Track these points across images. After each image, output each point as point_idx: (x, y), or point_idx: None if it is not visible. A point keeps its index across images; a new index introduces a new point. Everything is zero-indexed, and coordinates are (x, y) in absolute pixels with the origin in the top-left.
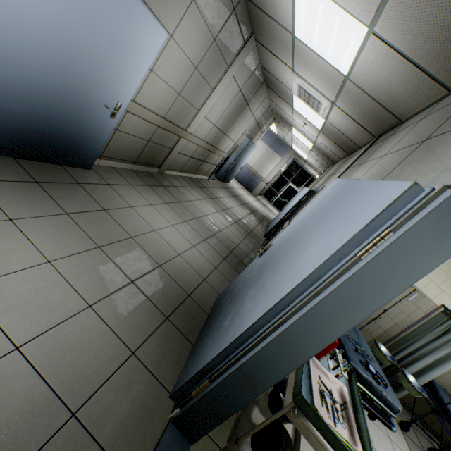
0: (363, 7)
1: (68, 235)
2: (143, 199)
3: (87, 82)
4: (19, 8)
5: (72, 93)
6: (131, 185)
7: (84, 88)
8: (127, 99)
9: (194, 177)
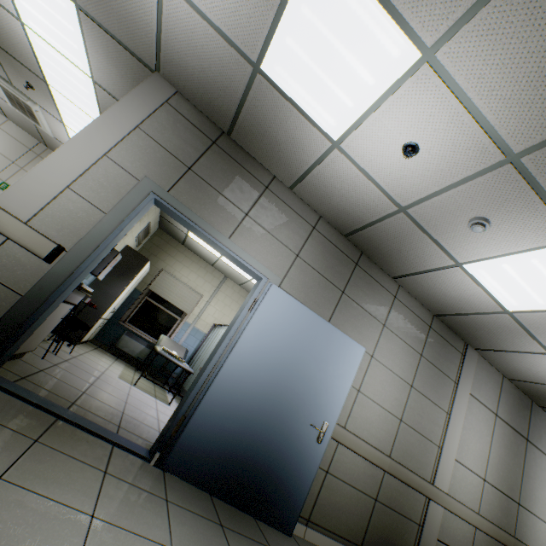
0: (543, 233)
1: None
2: None
3: (294, 398)
4: (254, 345)
5: (280, 410)
6: None
7: (290, 404)
8: (333, 416)
9: None
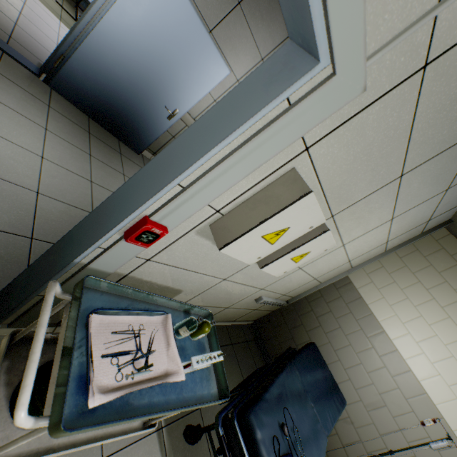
0: None
1: (75, 160)
2: None
3: (157, 83)
4: (128, 20)
5: (144, 87)
6: None
7: (153, 87)
8: (184, 109)
9: None
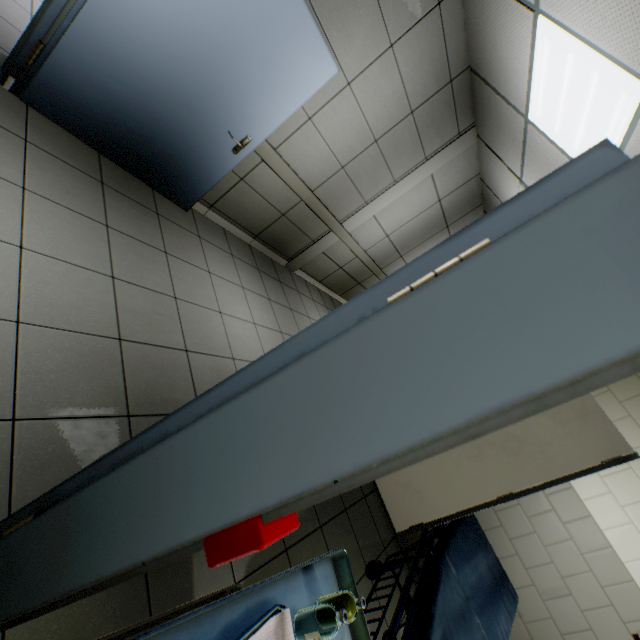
0: (639, 43)
1: (82, 242)
2: (236, 275)
3: (215, 92)
4: None
5: (192, 99)
6: (232, 255)
7: (208, 99)
8: (261, 135)
9: (339, 300)
